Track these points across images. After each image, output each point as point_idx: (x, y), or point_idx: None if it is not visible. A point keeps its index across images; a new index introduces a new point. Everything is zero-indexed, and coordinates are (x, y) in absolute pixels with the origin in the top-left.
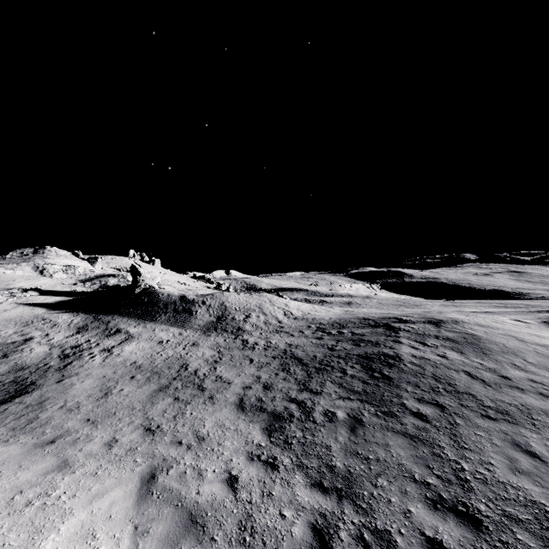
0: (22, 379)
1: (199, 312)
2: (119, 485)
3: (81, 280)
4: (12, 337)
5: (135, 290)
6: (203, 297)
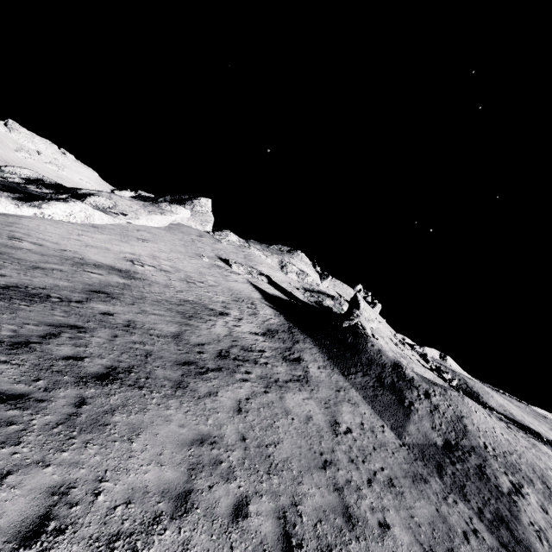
0: (157, 355)
1: (415, 407)
2: None
3: (305, 287)
4: (216, 304)
5: (343, 321)
6: (428, 384)
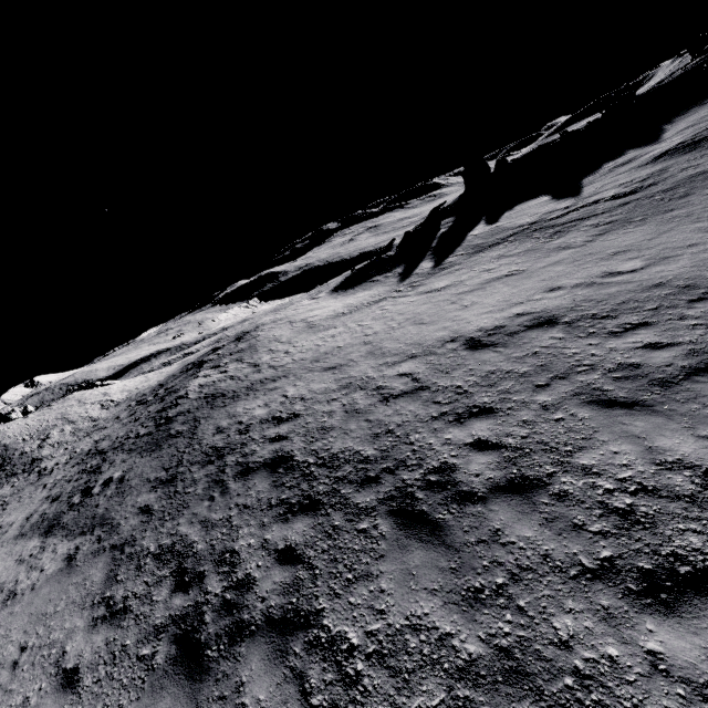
0: None
1: None
2: None
3: None
4: None
5: None
6: None
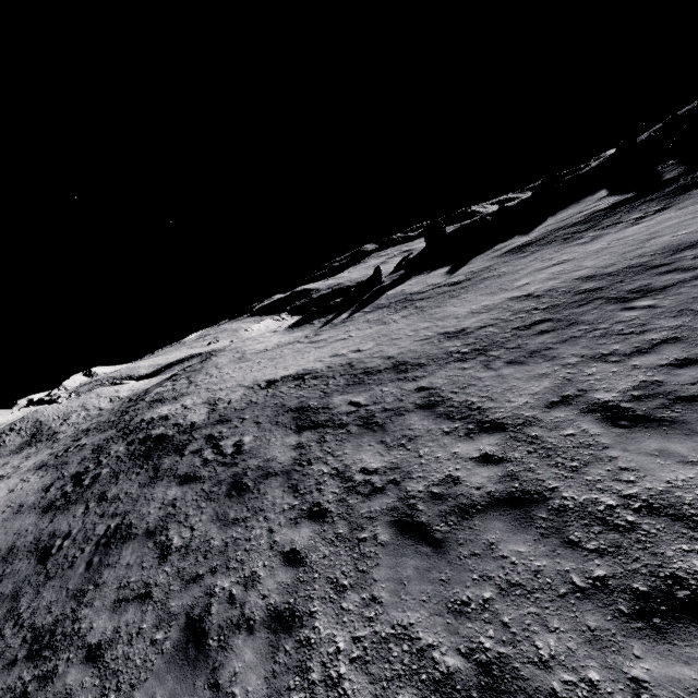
0: None
1: (8, 440)
2: None
3: None
4: None
5: None
6: (10, 424)
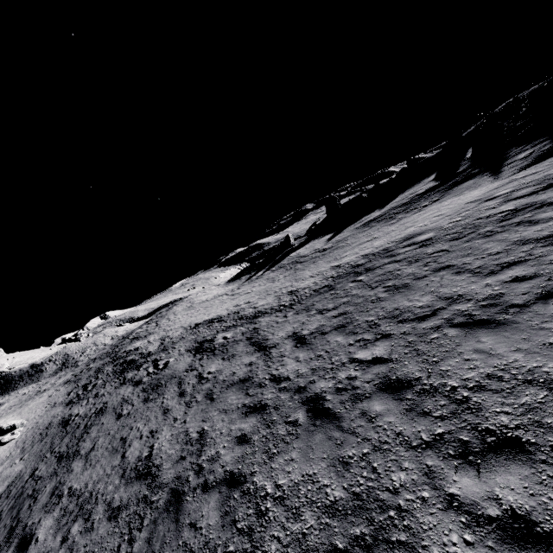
0: None
1: (48, 367)
2: (14, 413)
3: None
4: None
5: None
6: (49, 357)
